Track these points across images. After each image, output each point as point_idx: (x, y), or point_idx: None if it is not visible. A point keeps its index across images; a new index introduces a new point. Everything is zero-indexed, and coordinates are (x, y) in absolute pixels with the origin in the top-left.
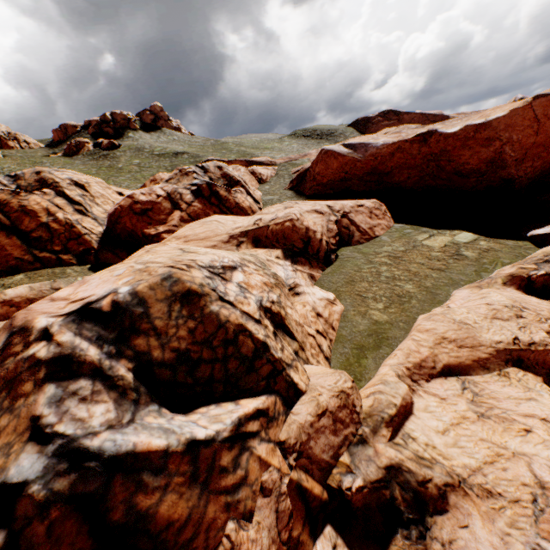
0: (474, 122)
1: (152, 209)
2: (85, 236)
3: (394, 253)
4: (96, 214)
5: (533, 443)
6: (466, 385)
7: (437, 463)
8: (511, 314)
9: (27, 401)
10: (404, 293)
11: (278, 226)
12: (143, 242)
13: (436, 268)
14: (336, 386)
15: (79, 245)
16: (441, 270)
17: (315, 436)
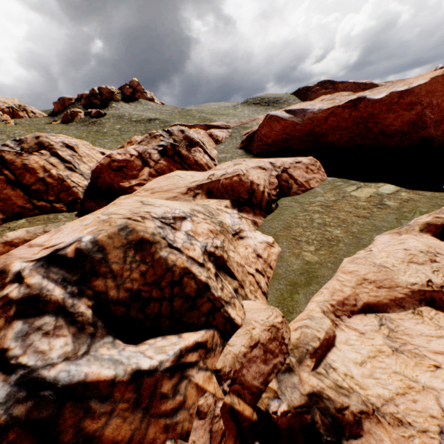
0: (399, 89)
1: (126, 166)
2: (73, 189)
3: (325, 202)
4: (83, 170)
5: (441, 378)
6: (383, 321)
7: (354, 392)
8: (426, 259)
9: None
10: (333, 237)
11: (228, 180)
12: (119, 193)
13: (362, 216)
14: (268, 321)
15: (68, 195)
16: (366, 217)
17: (248, 365)
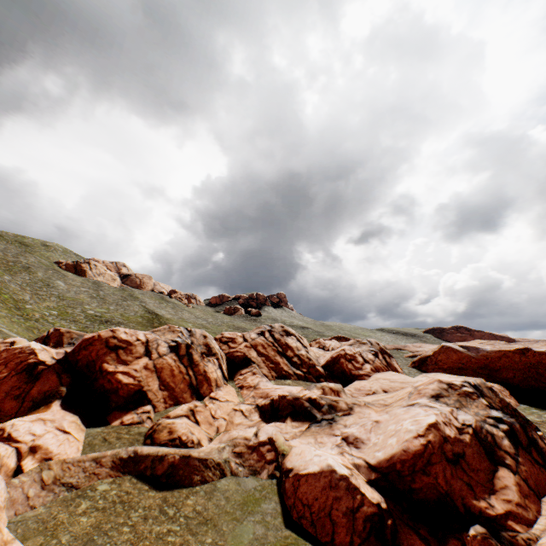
0: None
1: (353, 359)
2: (318, 366)
3: (533, 420)
4: (312, 355)
5: None
6: None
7: None
8: None
9: (478, 400)
10: None
11: None
12: (349, 378)
13: None
14: None
15: (315, 371)
16: None
17: None
